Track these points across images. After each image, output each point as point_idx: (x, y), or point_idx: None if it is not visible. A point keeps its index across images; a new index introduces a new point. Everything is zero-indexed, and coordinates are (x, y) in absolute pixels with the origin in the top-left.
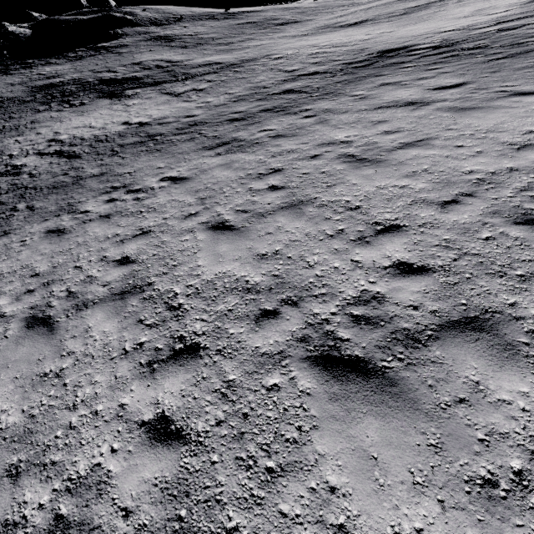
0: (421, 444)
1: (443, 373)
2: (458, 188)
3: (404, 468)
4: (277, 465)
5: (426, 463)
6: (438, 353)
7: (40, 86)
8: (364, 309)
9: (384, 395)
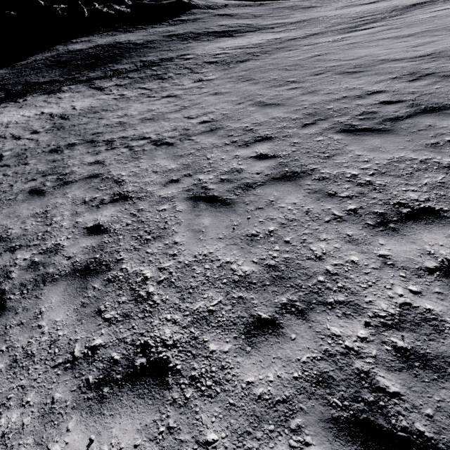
0: None
1: None
2: None
3: None
4: None
5: None
6: None
7: (167, 35)
8: None
9: None
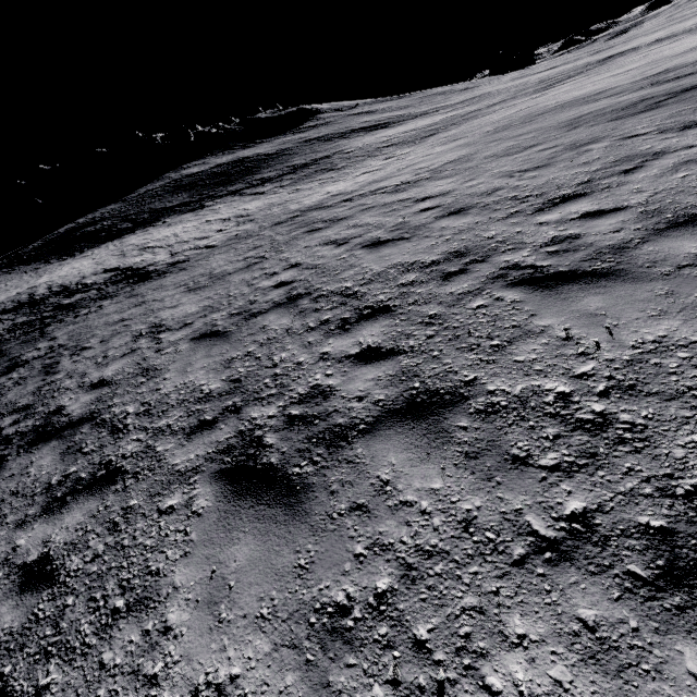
0: None
1: None
2: None
3: None
4: None
5: None
6: None
7: (303, 141)
8: None
9: None
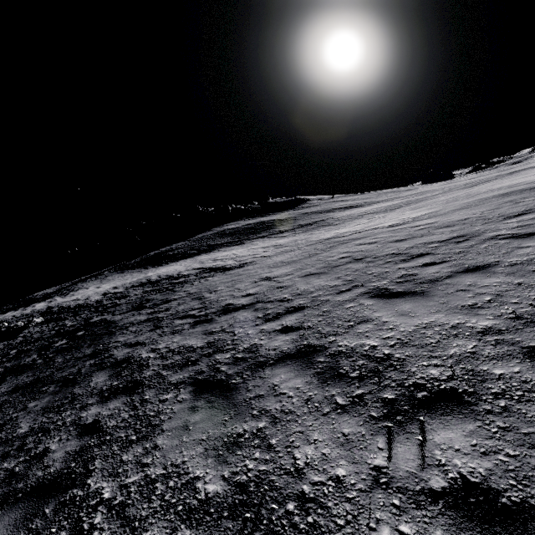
0: None
1: None
2: None
3: None
4: None
5: None
6: None
7: (301, 213)
8: None
9: None
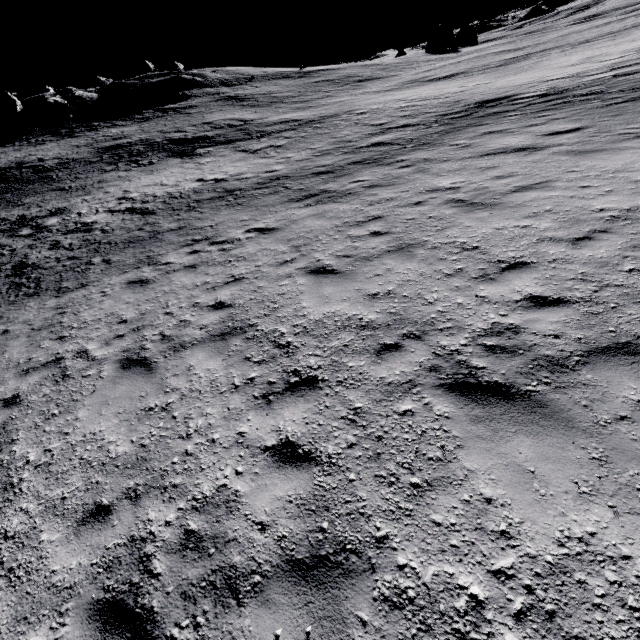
0: (583, 458)
1: (598, 394)
2: (589, 226)
3: (566, 480)
4: (422, 480)
5: (591, 474)
6: (589, 376)
7: (106, 147)
8: (498, 340)
9: (533, 416)
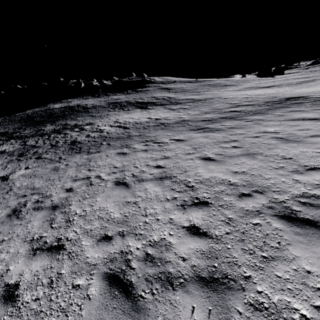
0: None
1: None
2: None
3: None
4: (268, 255)
5: None
6: None
7: (111, 102)
8: (307, 200)
9: None
